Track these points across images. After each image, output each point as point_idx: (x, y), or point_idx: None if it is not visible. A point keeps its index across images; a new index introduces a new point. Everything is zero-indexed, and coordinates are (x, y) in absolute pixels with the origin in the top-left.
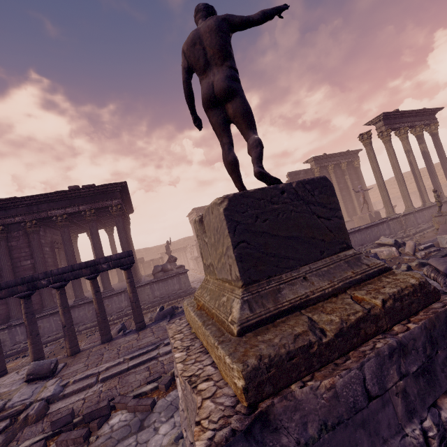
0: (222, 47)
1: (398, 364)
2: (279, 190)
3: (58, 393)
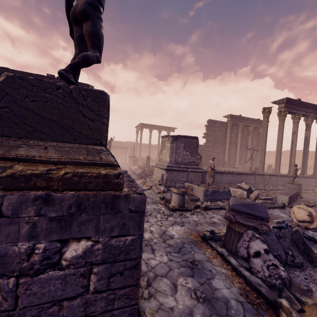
0: None
1: (41, 208)
2: (56, 86)
3: None
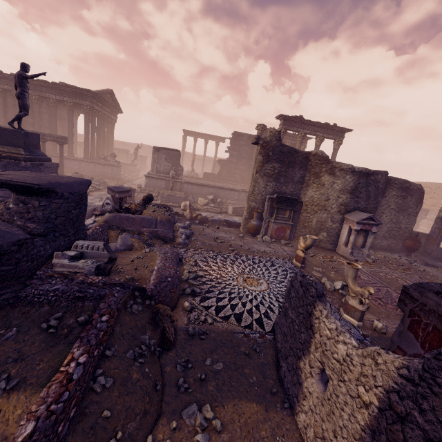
0: (19, 83)
1: None
2: (5, 129)
3: None
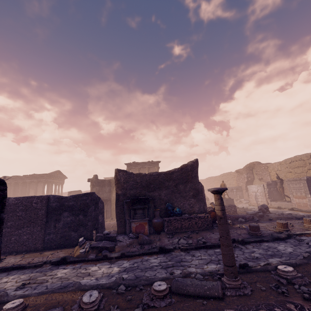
0: None
1: None
2: None
3: None
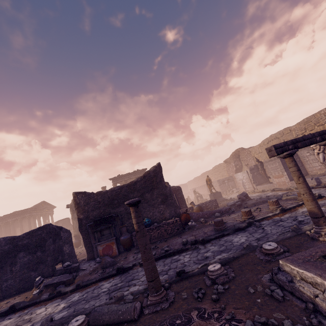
0: None
1: None
2: None
3: None
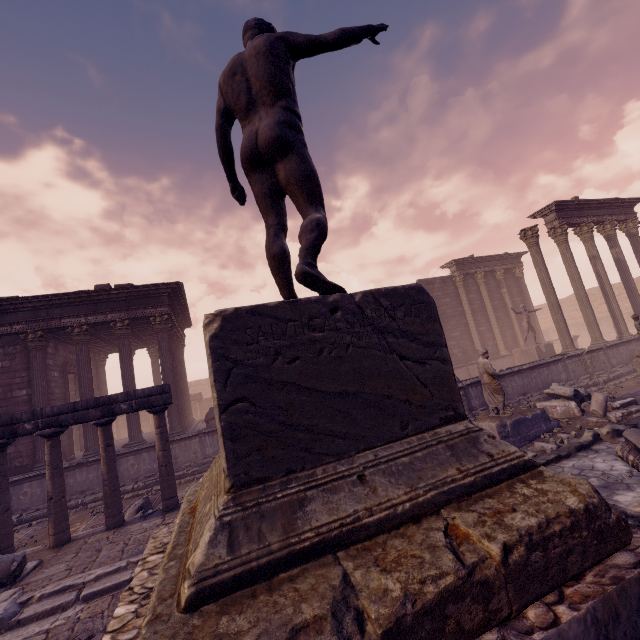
0: (274, 79)
1: None
2: (328, 305)
3: (9, 617)
